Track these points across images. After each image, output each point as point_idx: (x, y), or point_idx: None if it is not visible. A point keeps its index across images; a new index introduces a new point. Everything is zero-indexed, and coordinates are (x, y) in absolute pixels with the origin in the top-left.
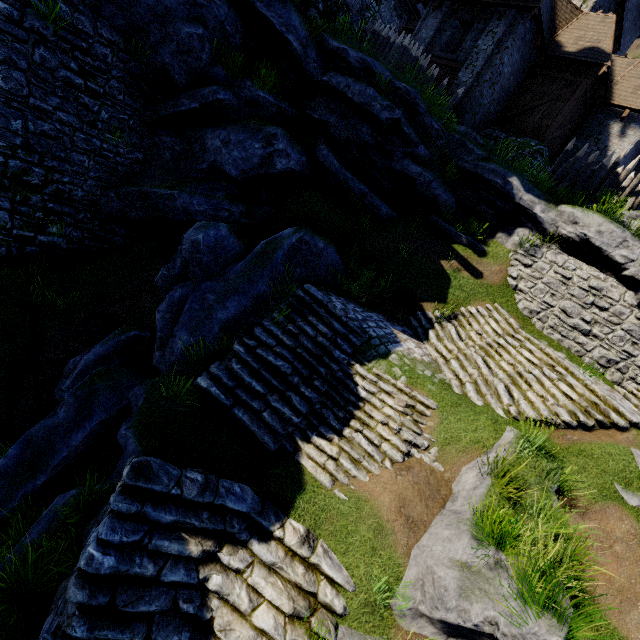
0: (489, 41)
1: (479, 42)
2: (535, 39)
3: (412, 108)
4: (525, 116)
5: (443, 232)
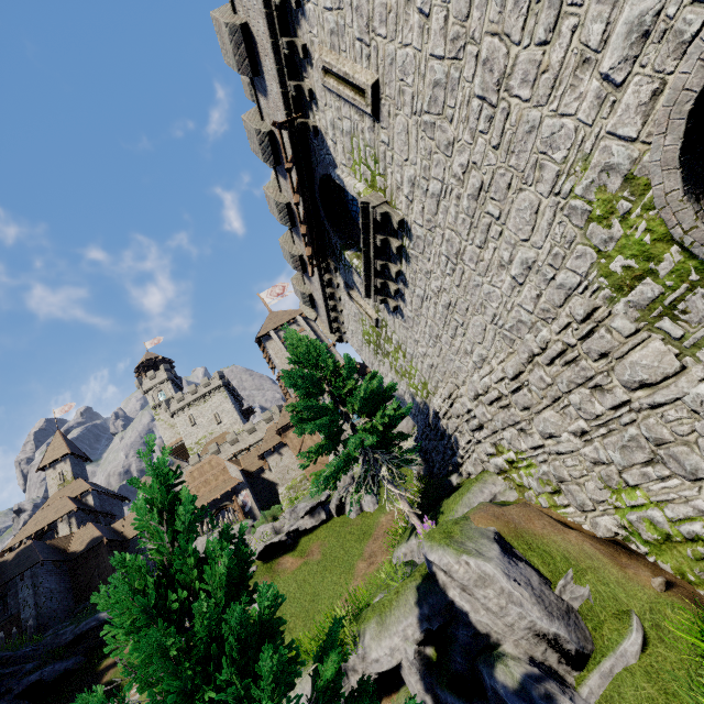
0: (27, 590)
1: (20, 596)
2: (56, 565)
3: (2, 661)
4: (91, 584)
5: (92, 673)
